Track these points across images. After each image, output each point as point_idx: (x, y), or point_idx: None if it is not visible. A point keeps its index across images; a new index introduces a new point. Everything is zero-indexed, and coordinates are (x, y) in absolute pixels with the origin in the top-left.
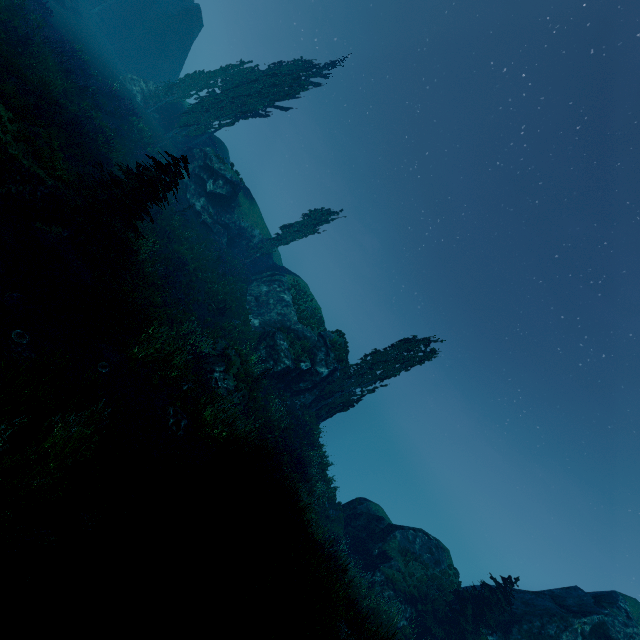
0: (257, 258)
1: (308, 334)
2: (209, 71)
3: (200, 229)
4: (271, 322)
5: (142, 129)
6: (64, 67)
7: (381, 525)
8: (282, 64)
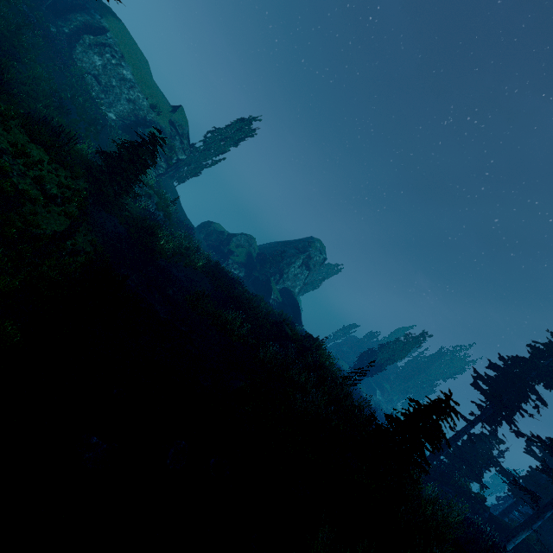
0: None
1: (163, 123)
2: None
3: None
4: (126, 114)
5: None
6: None
7: (224, 236)
8: None
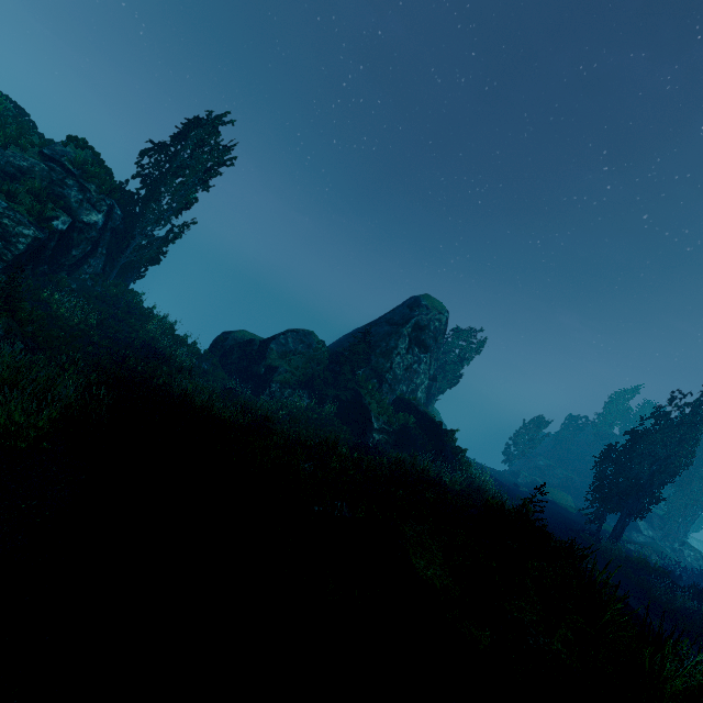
0: None
1: (22, 163)
2: None
3: None
4: None
5: None
6: None
7: (255, 347)
8: None
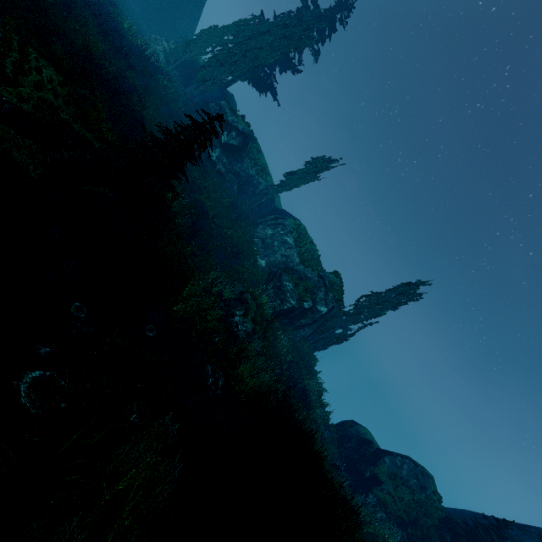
0: (262, 203)
1: (309, 275)
2: (223, 27)
3: (215, 178)
4: (276, 263)
5: (166, 86)
6: (102, 29)
7: (371, 449)
8: (291, 15)
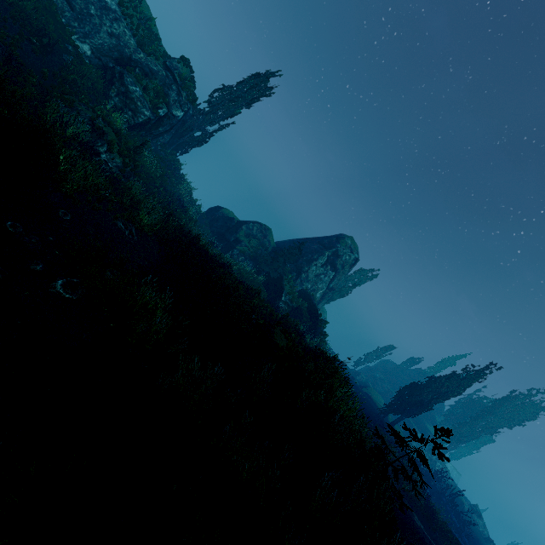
0: None
1: (154, 67)
2: None
3: None
4: (105, 49)
5: None
6: None
7: (233, 223)
8: None
